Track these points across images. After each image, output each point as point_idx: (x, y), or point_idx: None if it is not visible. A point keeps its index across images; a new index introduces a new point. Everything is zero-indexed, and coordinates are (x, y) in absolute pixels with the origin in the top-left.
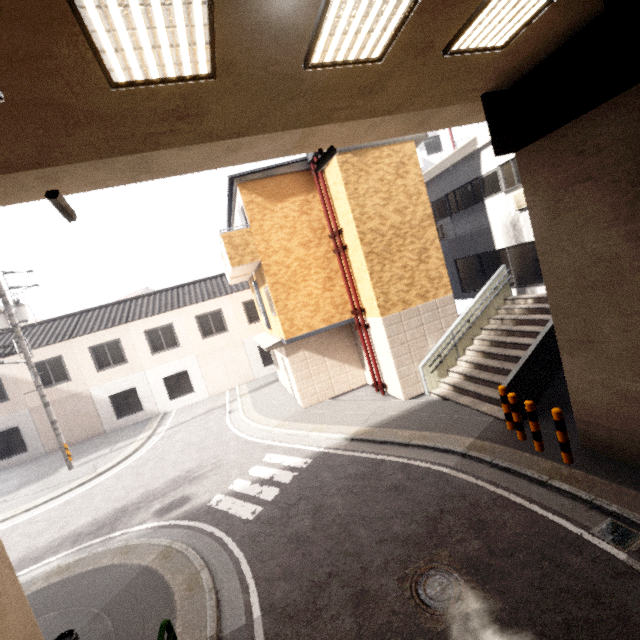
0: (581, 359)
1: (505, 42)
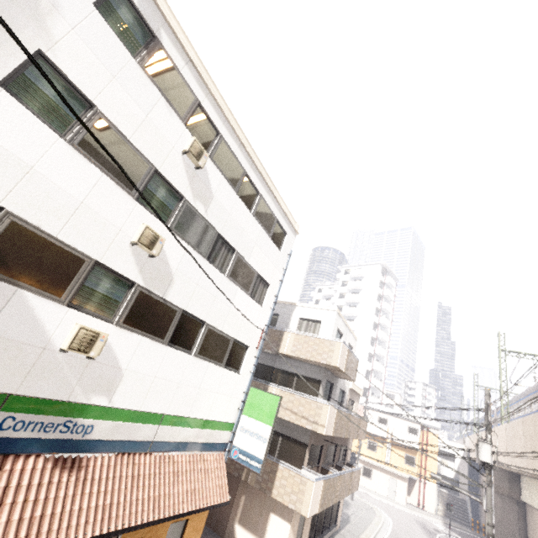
0: None
1: None
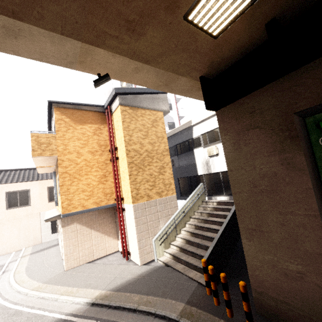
0: (255, 243)
1: (217, 34)
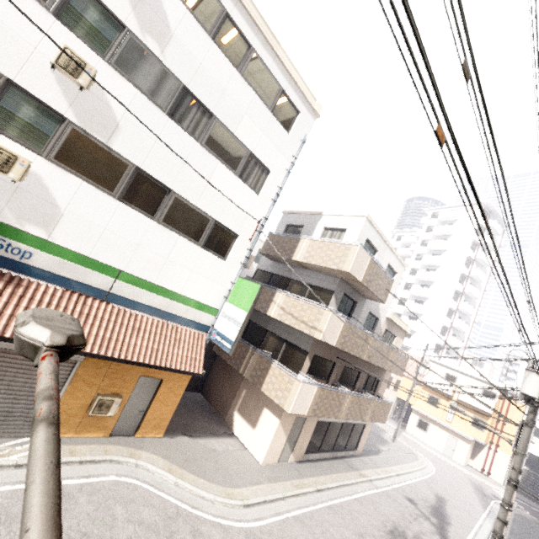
0: None
1: None
